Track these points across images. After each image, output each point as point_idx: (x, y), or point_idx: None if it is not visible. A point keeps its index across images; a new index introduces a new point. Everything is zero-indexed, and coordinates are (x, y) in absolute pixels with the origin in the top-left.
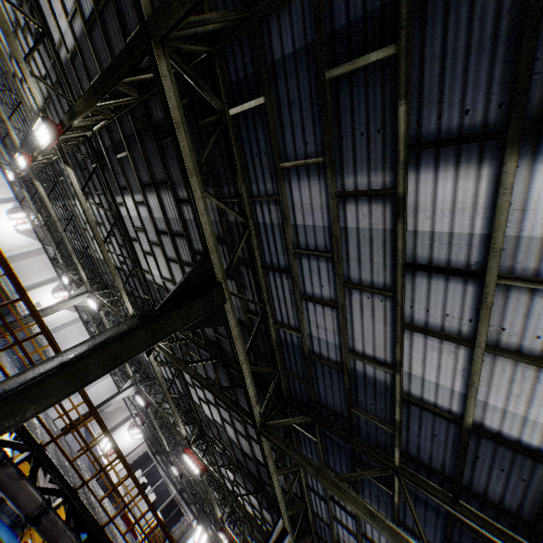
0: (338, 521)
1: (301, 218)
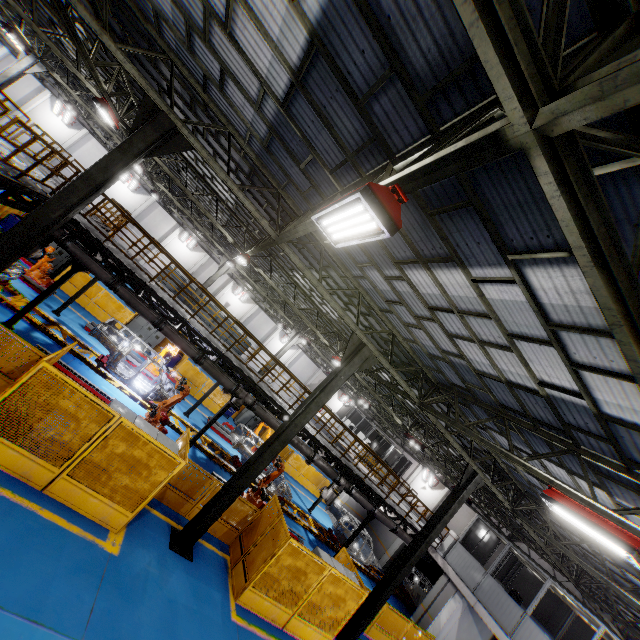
0: (407, 325)
1: (168, 12)
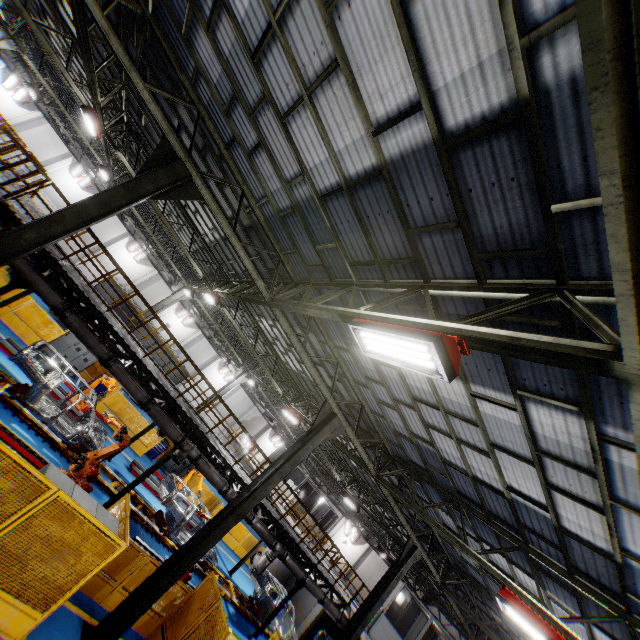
0: (381, 402)
1: (213, 75)
